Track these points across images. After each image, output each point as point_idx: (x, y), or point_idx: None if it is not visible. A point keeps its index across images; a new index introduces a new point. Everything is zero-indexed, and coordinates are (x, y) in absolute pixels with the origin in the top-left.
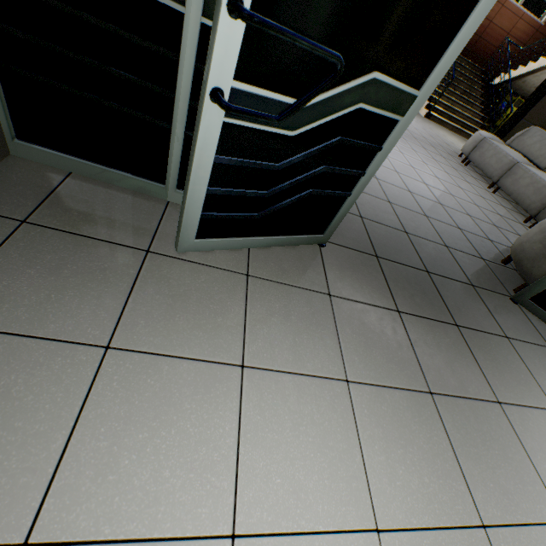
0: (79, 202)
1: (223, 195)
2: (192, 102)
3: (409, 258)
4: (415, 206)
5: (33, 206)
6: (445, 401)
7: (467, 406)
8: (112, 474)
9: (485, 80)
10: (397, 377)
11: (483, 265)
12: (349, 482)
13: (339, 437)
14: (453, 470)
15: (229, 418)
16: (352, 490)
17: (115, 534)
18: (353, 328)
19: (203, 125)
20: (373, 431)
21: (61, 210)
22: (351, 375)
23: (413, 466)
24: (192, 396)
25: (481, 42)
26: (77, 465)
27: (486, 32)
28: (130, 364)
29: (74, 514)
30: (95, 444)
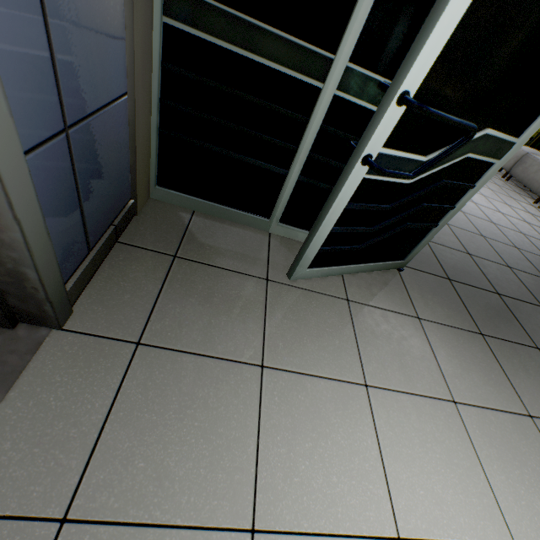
0: (207, 237)
1: (339, 233)
2: (310, 154)
3: (478, 280)
4: (470, 226)
5: (177, 243)
6: None
7: None
8: (295, 477)
9: None
10: (496, 399)
11: None
12: (480, 498)
13: (461, 455)
14: None
15: (368, 432)
16: (484, 506)
17: (312, 528)
18: (446, 350)
19: (348, 182)
20: (488, 451)
21: (197, 245)
22: (456, 396)
23: (531, 487)
24: (335, 411)
25: None
26: (269, 467)
27: None
28: (282, 381)
29: (279, 508)
30: (277, 450)
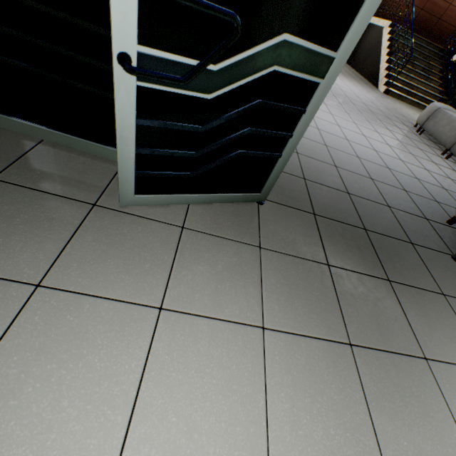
0: (44, 164)
1: (154, 155)
2: None
3: (348, 216)
4: (362, 169)
5: (4, 167)
6: (365, 353)
7: (389, 360)
8: (13, 400)
9: (444, 57)
10: (316, 327)
11: (426, 225)
12: (247, 427)
13: (245, 381)
14: (363, 424)
15: (137, 355)
16: (249, 436)
17: None
18: (278, 278)
19: (118, 89)
20: (282, 378)
21: (27, 170)
22: (269, 323)
23: (319, 416)
24: (106, 333)
25: (441, 23)
26: None
27: (446, 14)
28: (54, 301)
29: None
30: (6, 370)
